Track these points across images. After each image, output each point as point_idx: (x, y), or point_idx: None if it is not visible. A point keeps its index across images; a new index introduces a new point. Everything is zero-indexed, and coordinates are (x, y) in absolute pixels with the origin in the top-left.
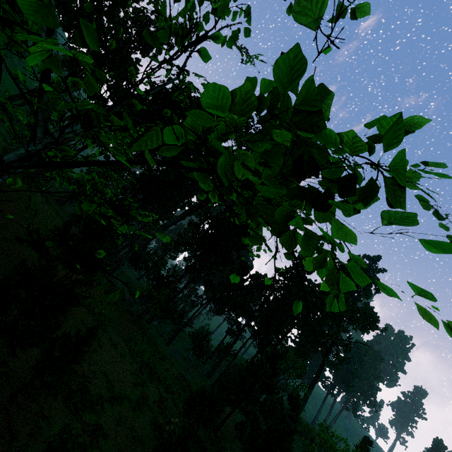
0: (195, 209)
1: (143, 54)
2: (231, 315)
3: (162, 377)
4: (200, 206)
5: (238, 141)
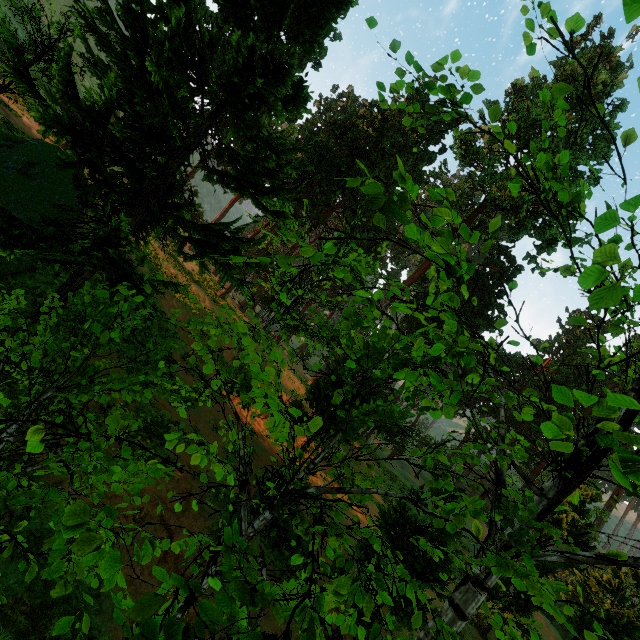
0: (409, 283)
1: (301, 68)
2: (464, 410)
3: (420, 520)
4: (416, 278)
5: (466, 165)
